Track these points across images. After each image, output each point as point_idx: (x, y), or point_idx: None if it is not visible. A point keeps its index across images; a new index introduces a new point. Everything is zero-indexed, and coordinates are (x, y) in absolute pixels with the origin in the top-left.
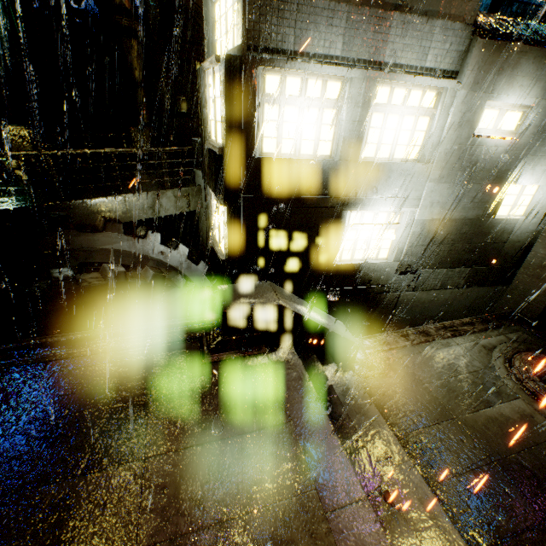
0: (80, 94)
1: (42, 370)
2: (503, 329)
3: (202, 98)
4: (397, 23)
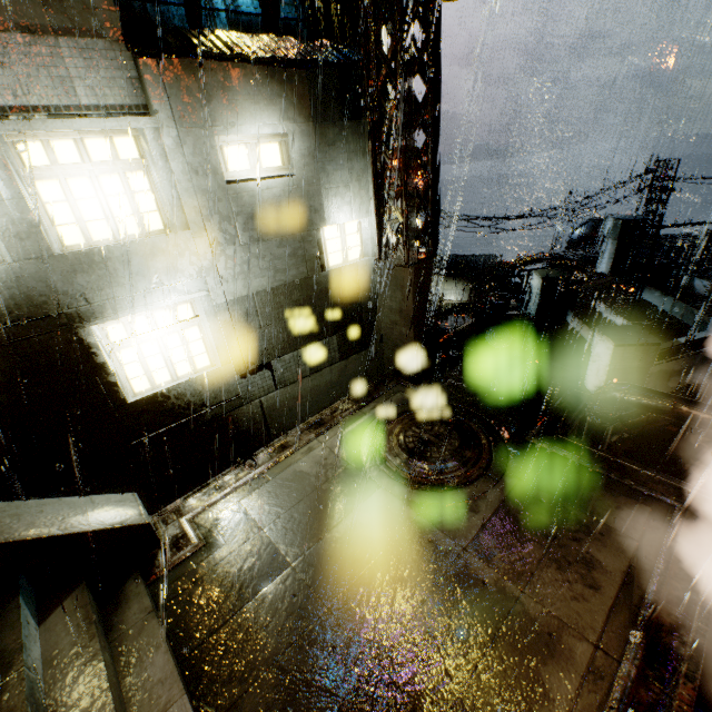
0: None
1: None
2: (381, 397)
3: None
4: None
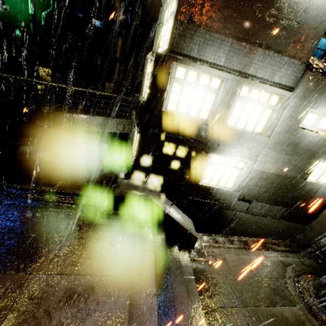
0: (86, 59)
1: (0, 201)
2: (299, 254)
3: (144, 73)
4: (260, 54)
